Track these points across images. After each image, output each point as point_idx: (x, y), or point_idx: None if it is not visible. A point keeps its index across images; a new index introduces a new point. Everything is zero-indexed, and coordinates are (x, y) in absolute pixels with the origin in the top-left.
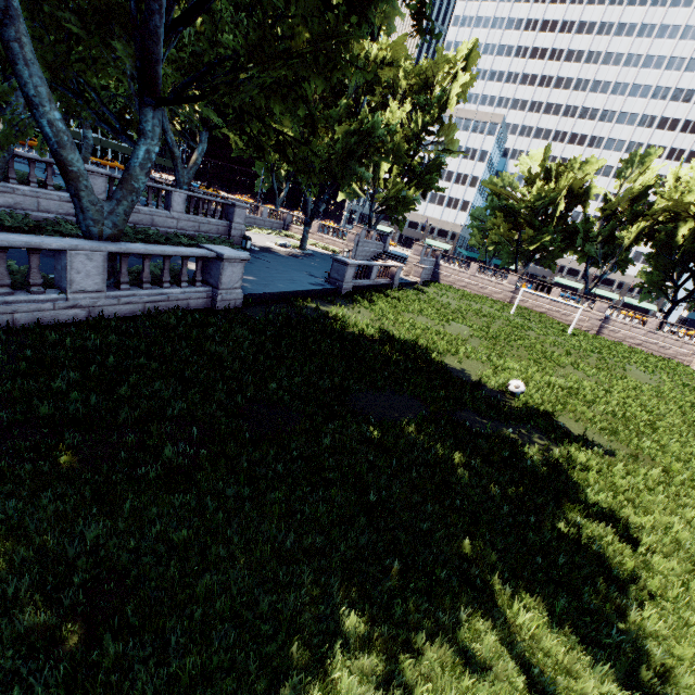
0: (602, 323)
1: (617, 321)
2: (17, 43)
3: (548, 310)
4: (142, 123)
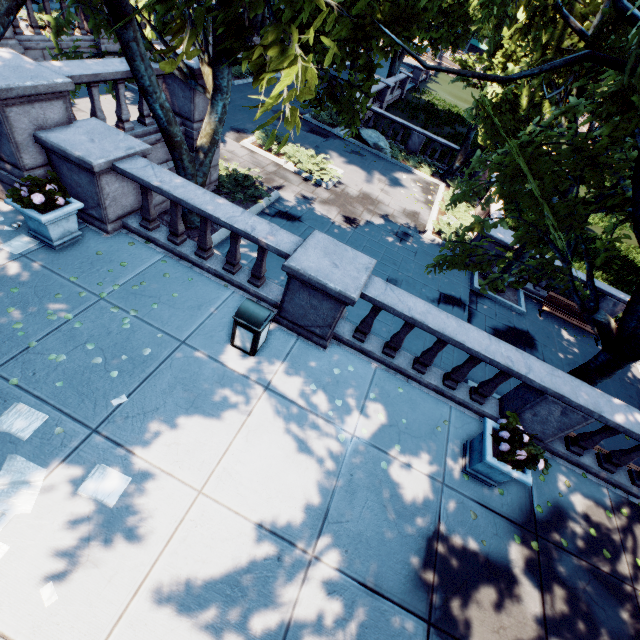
0: None
1: None
2: None
3: None
4: None
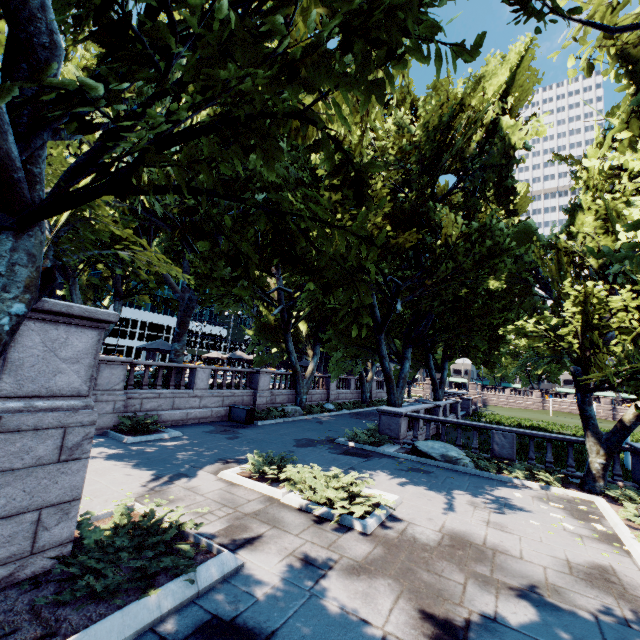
0: (612, 411)
1: (622, 409)
2: (431, 357)
3: (571, 409)
4: (444, 366)
